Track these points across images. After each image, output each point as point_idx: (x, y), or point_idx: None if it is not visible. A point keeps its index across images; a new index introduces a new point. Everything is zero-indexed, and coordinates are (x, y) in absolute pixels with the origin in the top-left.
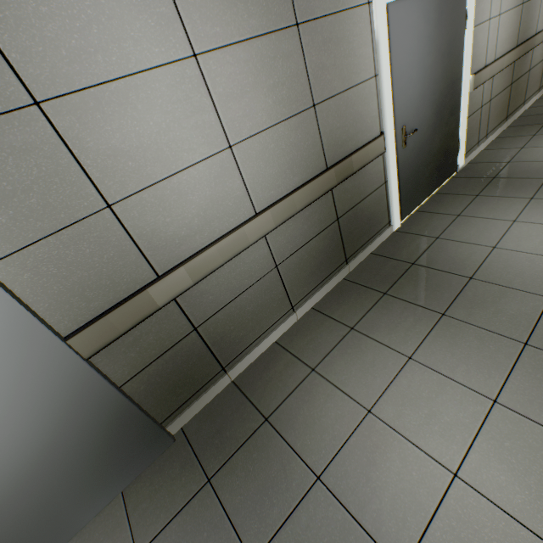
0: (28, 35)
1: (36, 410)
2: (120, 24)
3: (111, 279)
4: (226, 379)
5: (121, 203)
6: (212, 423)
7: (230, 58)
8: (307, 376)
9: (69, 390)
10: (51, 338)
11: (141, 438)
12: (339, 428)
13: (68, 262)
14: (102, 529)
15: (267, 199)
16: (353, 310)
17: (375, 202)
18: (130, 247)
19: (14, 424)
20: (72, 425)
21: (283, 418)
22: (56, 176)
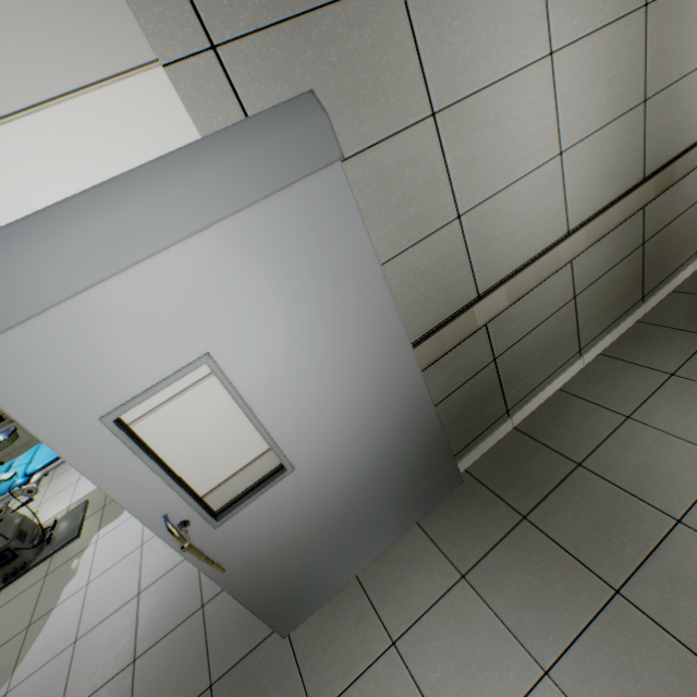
0: (440, 50)
1: (383, 414)
2: (502, 29)
3: (445, 294)
4: (508, 424)
5: (467, 214)
6: (504, 467)
7: (578, 53)
8: (621, 423)
9: (406, 401)
10: (406, 345)
11: (440, 468)
12: (692, 476)
13: (421, 272)
14: (408, 552)
15: (580, 215)
16: (666, 355)
17: (686, 223)
18: (464, 261)
19: (369, 424)
20: (400, 438)
21: (603, 464)
22: (430, 186)
